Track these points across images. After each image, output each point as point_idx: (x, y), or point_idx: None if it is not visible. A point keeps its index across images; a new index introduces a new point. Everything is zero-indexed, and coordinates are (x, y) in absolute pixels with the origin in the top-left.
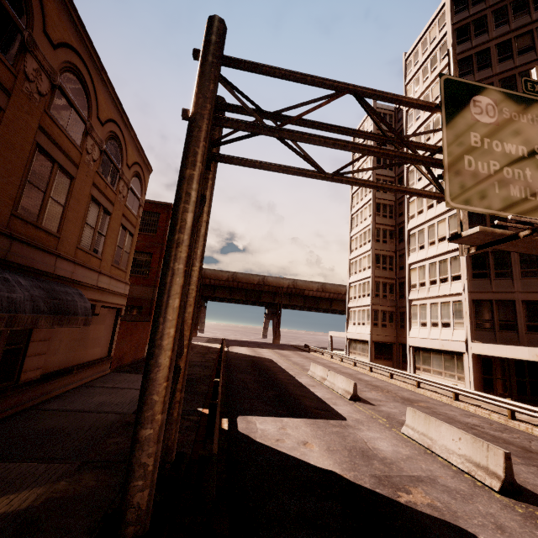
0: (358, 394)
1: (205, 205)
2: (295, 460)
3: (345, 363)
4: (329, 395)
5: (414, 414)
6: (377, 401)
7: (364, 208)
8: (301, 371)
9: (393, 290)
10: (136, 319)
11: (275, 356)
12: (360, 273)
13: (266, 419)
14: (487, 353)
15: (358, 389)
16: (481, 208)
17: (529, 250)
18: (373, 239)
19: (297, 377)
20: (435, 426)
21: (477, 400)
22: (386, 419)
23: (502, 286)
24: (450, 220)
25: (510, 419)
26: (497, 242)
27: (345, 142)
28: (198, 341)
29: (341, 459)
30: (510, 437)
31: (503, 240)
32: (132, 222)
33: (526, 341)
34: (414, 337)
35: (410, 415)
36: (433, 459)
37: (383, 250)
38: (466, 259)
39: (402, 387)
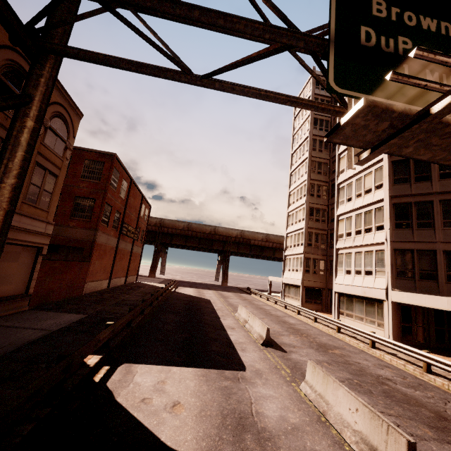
0: (274, 338)
1: (29, 107)
2: (143, 433)
3: (278, 305)
4: (244, 339)
5: (314, 369)
6: (290, 347)
7: (301, 166)
8: (230, 313)
9: (325, 240)
10: (68, 258)
11: (215, 297)
12: (295, 224)
13: (151, 369)
14: (407, 301)
15: (277, 333)
16: (381, 98)
17: (450, 155)
18: (308, 194)
19: (222, 319)
20: (333, 388)
21: (393, 349)
22: (290, 370)
23: (424, 236)
24: (376, 173)
25: (426, 372)
26: (397, 134)
27: (189, 4)
28: (152, 282)
29: (206, 431)
30: (424, 396)
31: (406, 128)
32: (55, 162)
33: (446, 291)
34: (339, 284)
35: (310, 371)
36: (324, 431)
37: (317, 203)
38: (389, 209)
39: (323, 332)
